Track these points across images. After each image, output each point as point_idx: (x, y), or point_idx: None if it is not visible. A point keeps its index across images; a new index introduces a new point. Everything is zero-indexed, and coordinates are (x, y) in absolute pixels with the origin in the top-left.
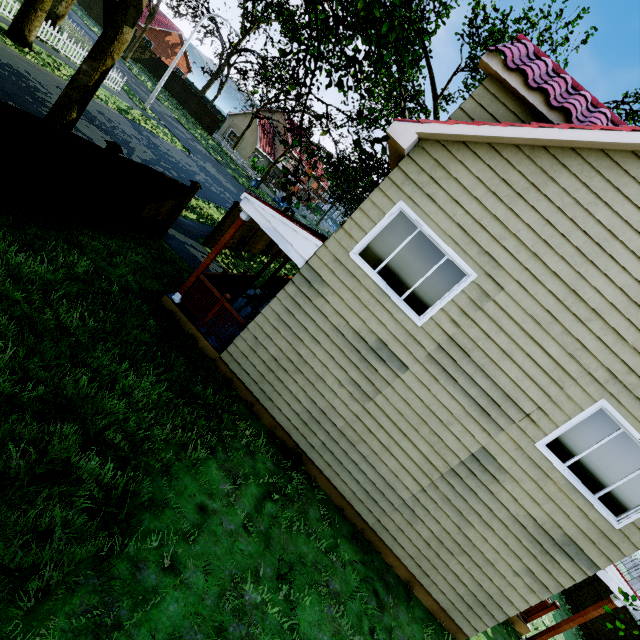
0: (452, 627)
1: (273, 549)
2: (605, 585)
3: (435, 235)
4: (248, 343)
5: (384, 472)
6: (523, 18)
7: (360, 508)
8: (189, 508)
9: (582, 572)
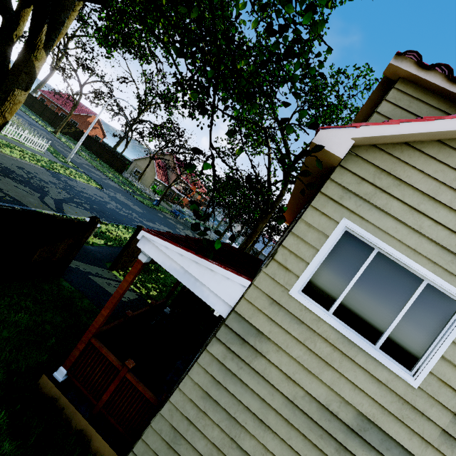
0: None
1: None
2: None
3: (402, 255)
4: (163, 438)
5: None
6: (338, 73)
7: None
8: None
9: None
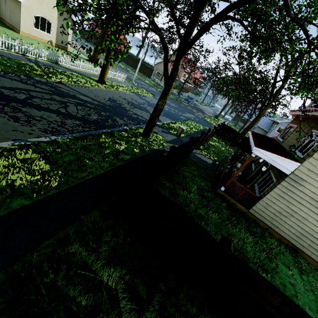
0: None
1: None
2: None
3: None
4: (263, 206)
5: None
6: None
7: None
8: (288, 284)
9: None
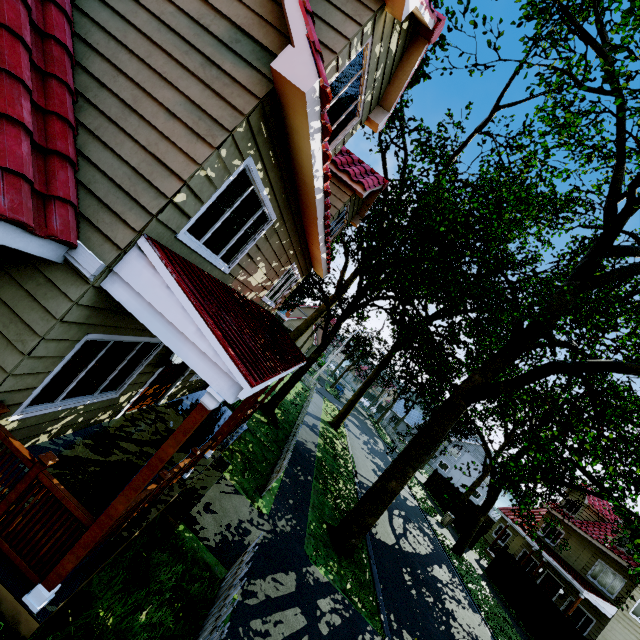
0: None
1: None
2: None
3: None
4: None
5: None
6: None
7: None
8: None
9: None
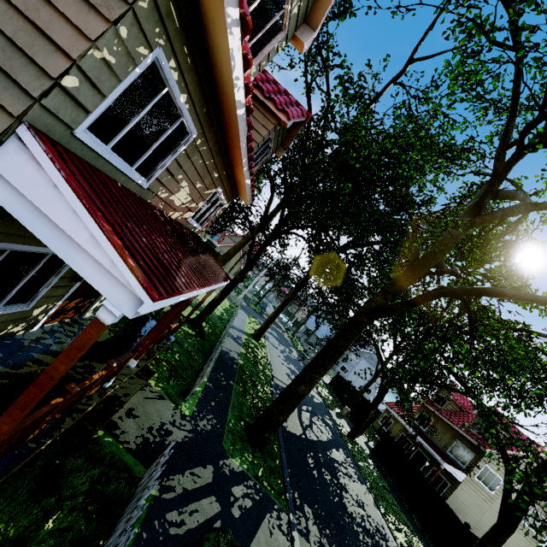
0: None
1: None
2: None
3: (494, 471)
4: None
5: None
6: None
7: None
8: None
9: None
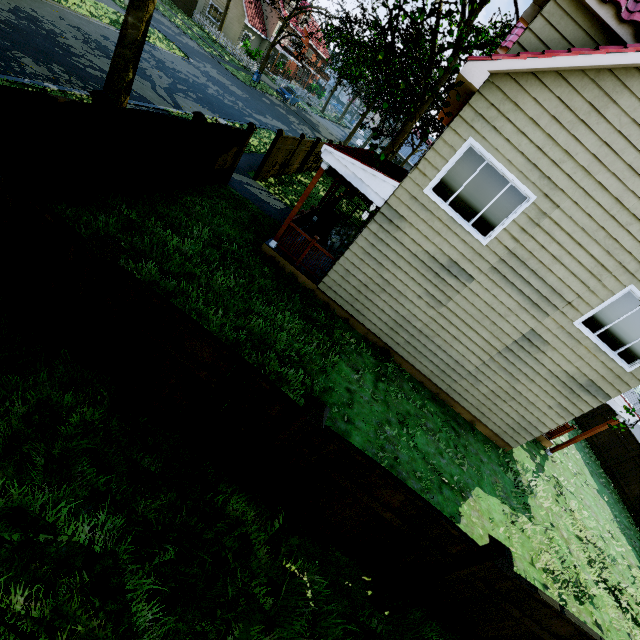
0: (502, 444)
1: (391, 409)
2: (612, 414)
3: (501, 166)
4: (340, 274)
5: (454, 355)
6: None
7: (436, 380)
8: (342, 390)
9: (598, 401)
